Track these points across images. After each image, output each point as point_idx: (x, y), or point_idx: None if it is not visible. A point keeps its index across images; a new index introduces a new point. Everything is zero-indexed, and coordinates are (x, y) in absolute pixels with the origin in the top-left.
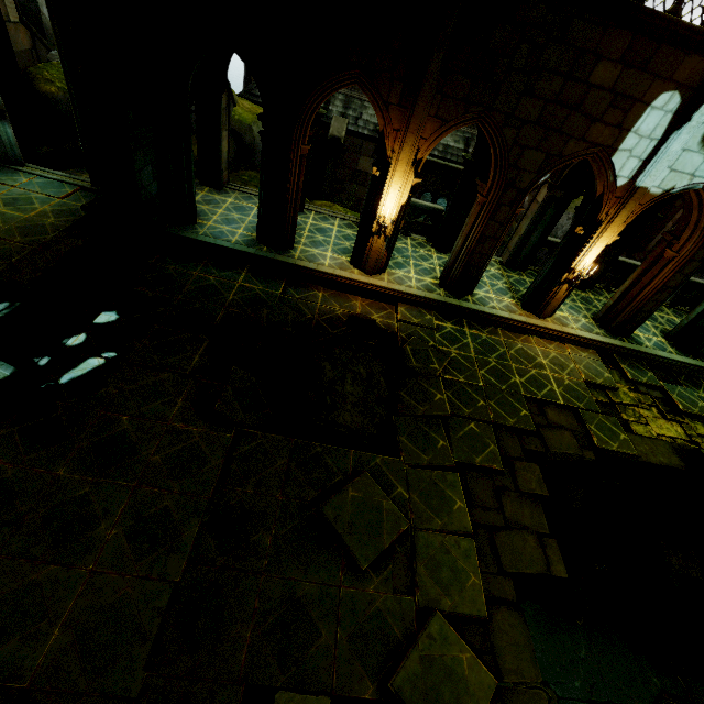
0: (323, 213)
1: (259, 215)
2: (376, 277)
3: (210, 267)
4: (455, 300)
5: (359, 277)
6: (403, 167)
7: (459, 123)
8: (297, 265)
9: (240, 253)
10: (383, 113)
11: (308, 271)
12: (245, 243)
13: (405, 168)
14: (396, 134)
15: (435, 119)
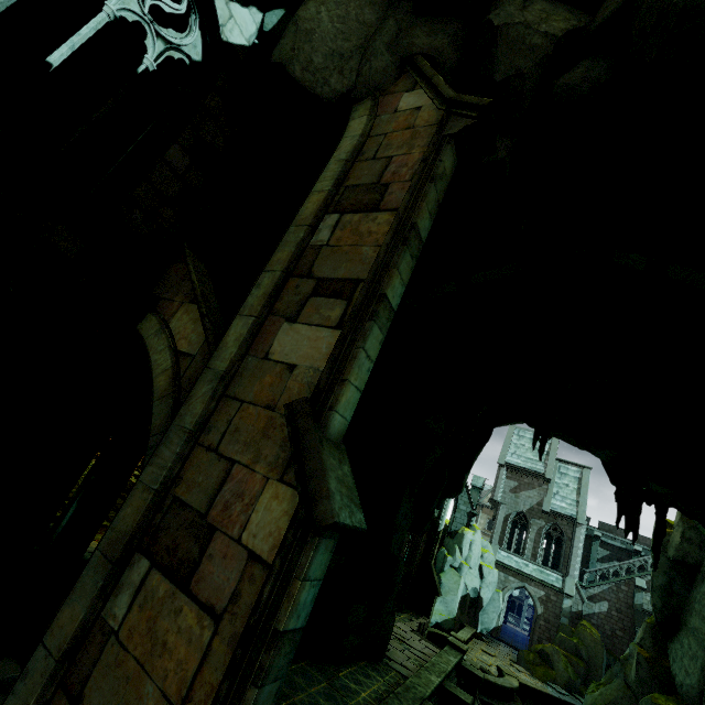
0: None
1: None
2: None
3: None
4: None
5: None
6: None
7: None
8: None
9: None
10: None
11: None
12: None
13: None
14: None
15: None
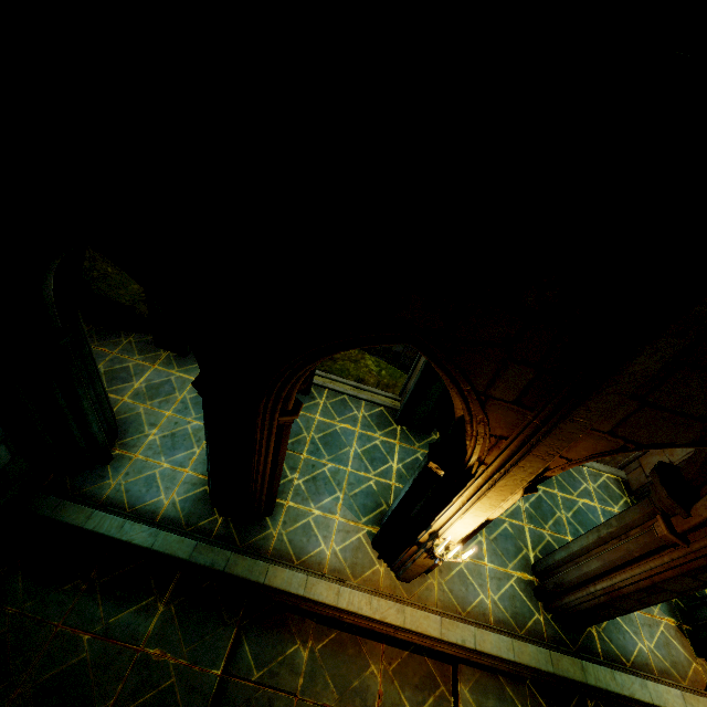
0: (342, 393)
1: (208, 474)
2: (419, 587)
3: (96, 598)
4: (574, 663)
5: (384, 610)
6: (502, 494)
7: (668, 445)
8: (267, 585)
9: (162, 556)
10: (468, 401)
11: (287, 596)
12: (185, 511)
13: (507, 496)
14: (496, 441)
15: (605, 435)
